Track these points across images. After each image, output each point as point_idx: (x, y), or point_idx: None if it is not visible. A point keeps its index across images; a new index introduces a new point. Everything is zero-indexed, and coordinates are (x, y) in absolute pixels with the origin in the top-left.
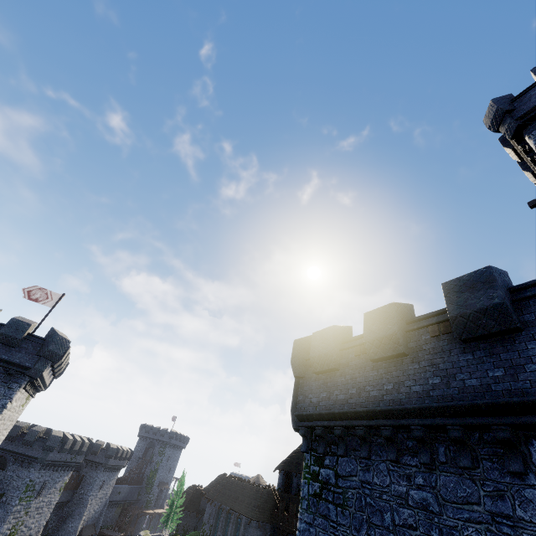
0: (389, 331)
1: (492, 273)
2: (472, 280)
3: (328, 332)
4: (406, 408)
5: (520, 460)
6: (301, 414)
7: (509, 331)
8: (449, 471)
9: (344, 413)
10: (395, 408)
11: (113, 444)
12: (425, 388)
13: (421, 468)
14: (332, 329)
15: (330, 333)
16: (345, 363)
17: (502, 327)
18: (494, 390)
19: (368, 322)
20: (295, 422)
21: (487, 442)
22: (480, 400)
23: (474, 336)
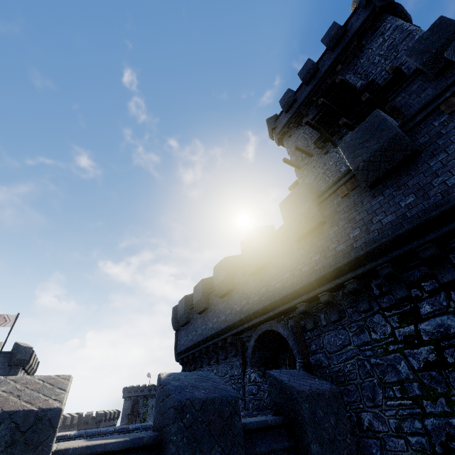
0: (199, 297)
1: (224, 262)
2: (220, 266)
3: (183, 300)
4: (207, 337)
5: (235, 349)
6: (178, 352)
7: (230, 291)
8: (222, 362)
9: (191, 346)
10: (204, 338)
11: (100, 410)
12: (213, 324)
13: (216, 364)
14: (185, 298)
15: (183, 301)
16: (192, 317)
17: (227, 289)
18: (227, 320)
19: (194, 292)
20: (176, 358)
21: (231, 345)
22: (223, 327)
23: (221, 295)
